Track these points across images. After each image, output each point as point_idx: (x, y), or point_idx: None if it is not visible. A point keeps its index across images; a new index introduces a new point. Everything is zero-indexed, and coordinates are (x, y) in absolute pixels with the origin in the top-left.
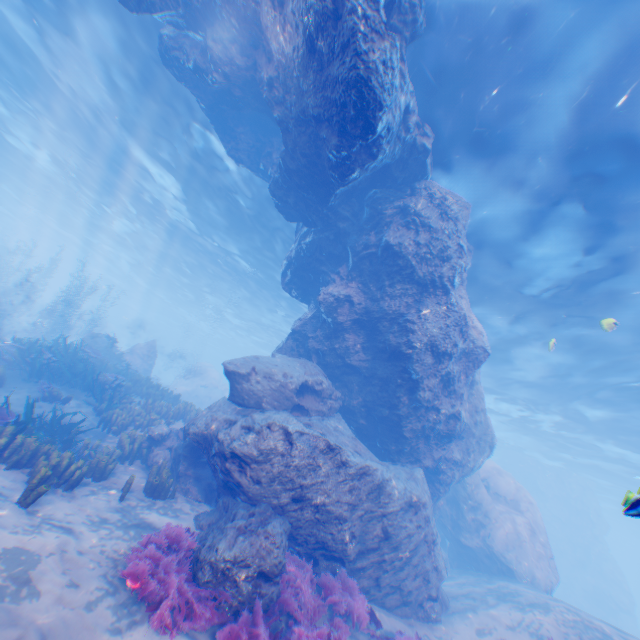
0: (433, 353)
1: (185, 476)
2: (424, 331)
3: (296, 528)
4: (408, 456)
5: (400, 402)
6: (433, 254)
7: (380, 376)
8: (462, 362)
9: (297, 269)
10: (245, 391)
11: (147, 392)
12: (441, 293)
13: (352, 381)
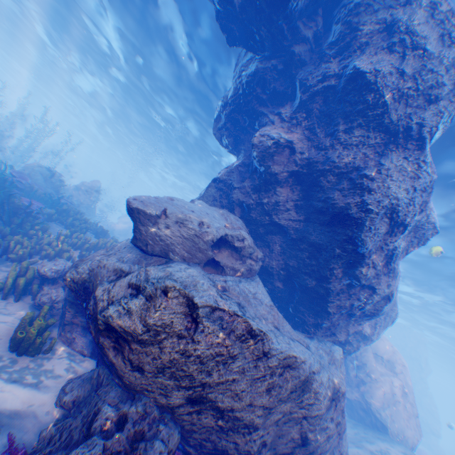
0: (390, 223)
1: (71, 324)
2: (387, 193)
3: (189, 432)
4: (324, 330)
5: (332, 274)
6: (420, 92)
7: (311, 241)
8: (409, 239)
9: (231, 110)
10: (151, 237)
11: (73, 223)
12: (415, 148)
13: (275, 242)
